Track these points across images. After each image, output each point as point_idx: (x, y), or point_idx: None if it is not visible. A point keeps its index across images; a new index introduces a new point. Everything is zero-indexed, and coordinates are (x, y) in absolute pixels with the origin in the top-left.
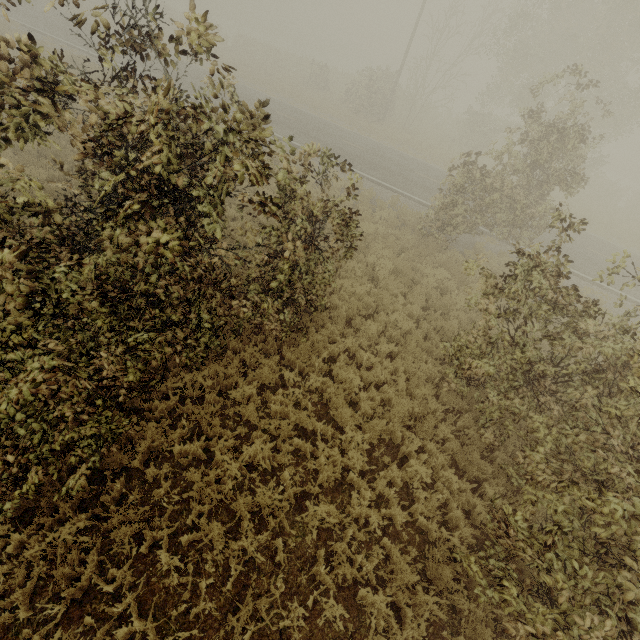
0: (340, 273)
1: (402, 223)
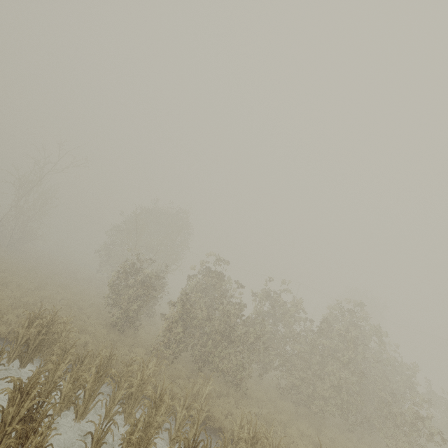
0: None
1: None
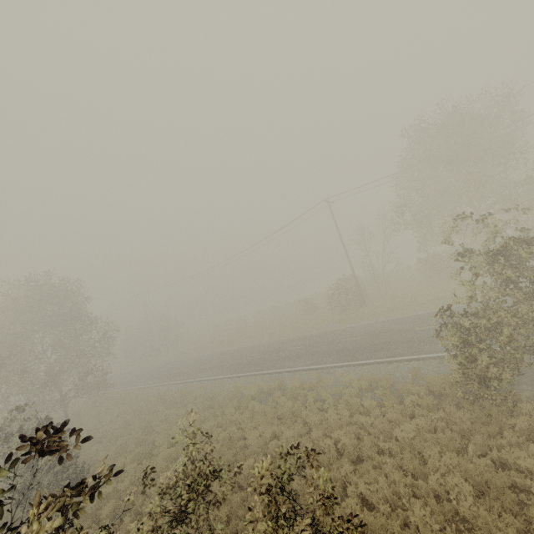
0: (412, 533)
1: (439, 394)
